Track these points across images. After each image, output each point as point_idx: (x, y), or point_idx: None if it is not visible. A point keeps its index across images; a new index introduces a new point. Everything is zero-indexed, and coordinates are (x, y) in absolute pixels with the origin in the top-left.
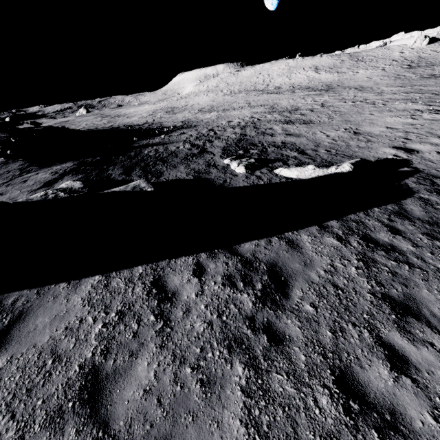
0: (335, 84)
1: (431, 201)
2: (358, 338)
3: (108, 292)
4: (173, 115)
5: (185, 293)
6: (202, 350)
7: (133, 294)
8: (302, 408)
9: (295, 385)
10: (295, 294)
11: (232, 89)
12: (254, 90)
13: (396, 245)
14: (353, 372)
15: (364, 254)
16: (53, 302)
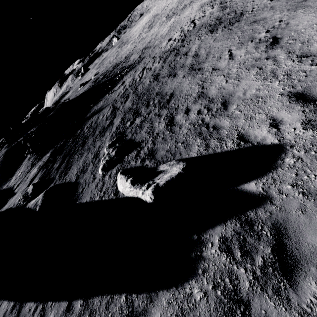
0: None
1: (191, 316)
2: None
3: None
4: (148, 32)
5: None
6: None
7: None
8: None
9: None
10: None
11: None
12: None
13: None
14: None
15: None
16: None
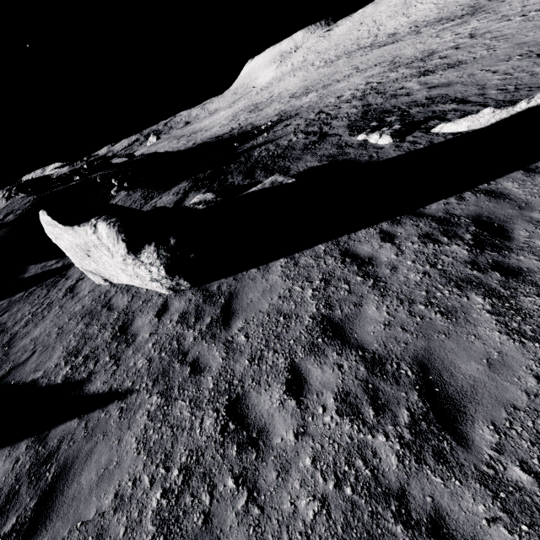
0: (483, 1)
1: None
2: None
3: (301, 268)
4: (260, 112)
5: (383, 256)
6: (428, 292)
7: (327, 265)
8: None
9: None
10: (519, 235)
11: (326, 58)
12: (358, 49)
13: None
14: None
15: None
16: (254, 282)
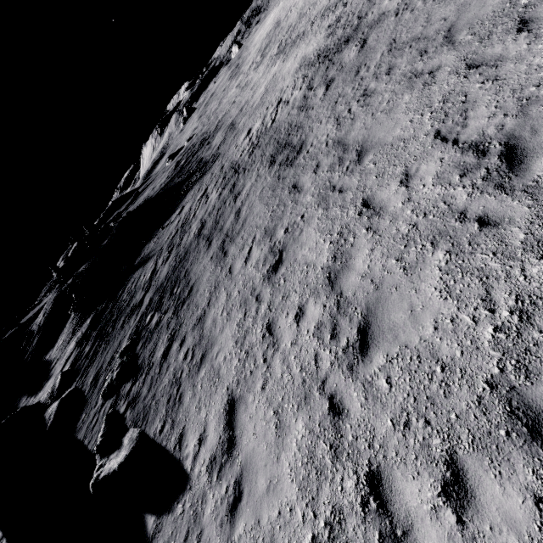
0: None
1: None
2: None
3: None
4: (255, 72)
5: None
6: None
7: None
8: None
9: None
10: None
11: None
12: None
13: None
14: None
15: None
16: None
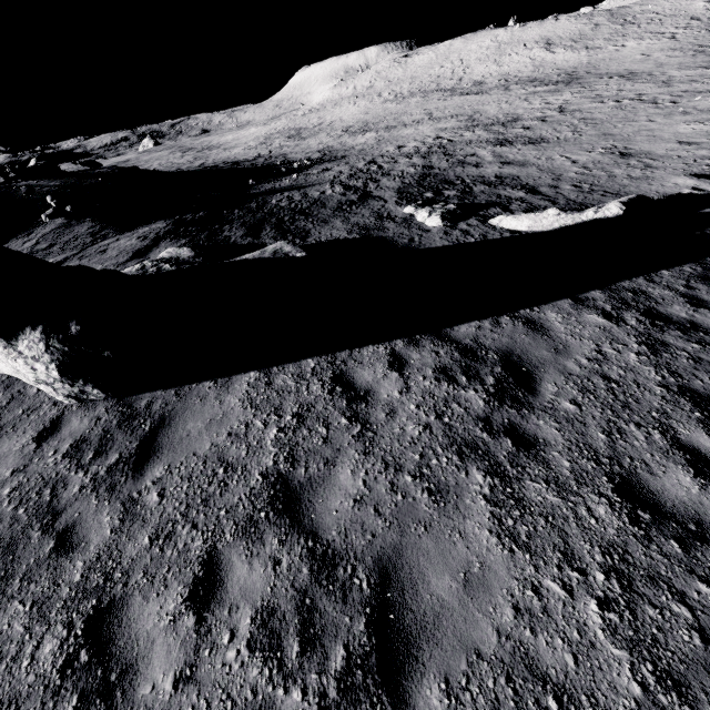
0: (582, 71)
1: None
2: (645, 441)
3: (274, 391)
4: (301, 141)
5: (384, 391)
6: (422, 456)
7: (310, 393)
8: (571, 518)
9: (559, 494)
10: (547, 389)
11: (397, 91)
12: (437, 90)
13: (699, 321)
14: (639, 479)
15: (648, 335)
16: (202, 404)
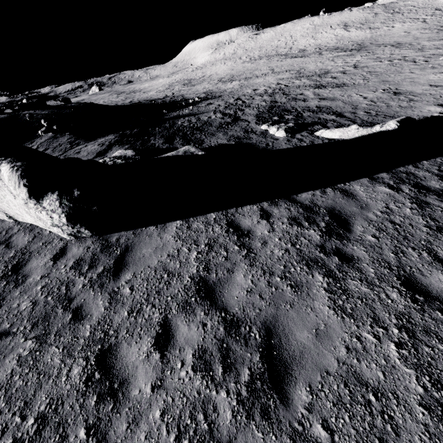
0: (367, 43)
1: None
2: (418, 257)
3: (192, 232)
4: (192, 87)
5: (259, 231)
6: (285, 267)
7: (214, 232)
8: (376, 300)
9: (368, 286)
10: (357, 229)
11: (251, 55)
12: (276, 55)
13: None
14: (416, 278)
15: (416, 198)
16: (150, 239)
